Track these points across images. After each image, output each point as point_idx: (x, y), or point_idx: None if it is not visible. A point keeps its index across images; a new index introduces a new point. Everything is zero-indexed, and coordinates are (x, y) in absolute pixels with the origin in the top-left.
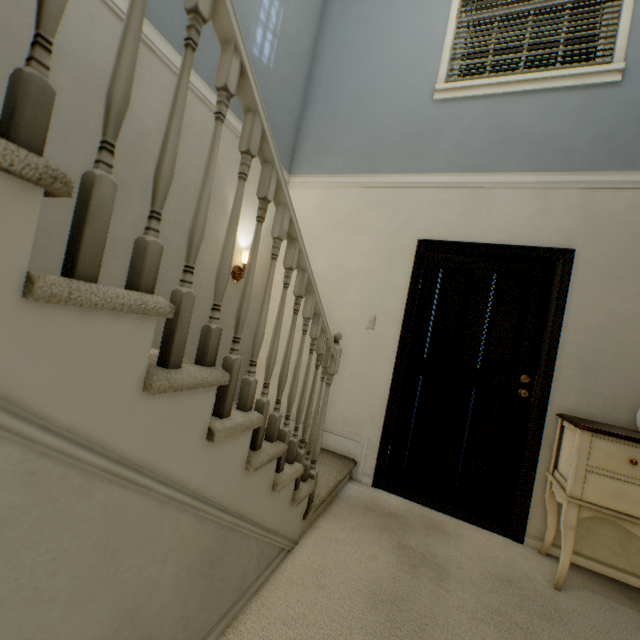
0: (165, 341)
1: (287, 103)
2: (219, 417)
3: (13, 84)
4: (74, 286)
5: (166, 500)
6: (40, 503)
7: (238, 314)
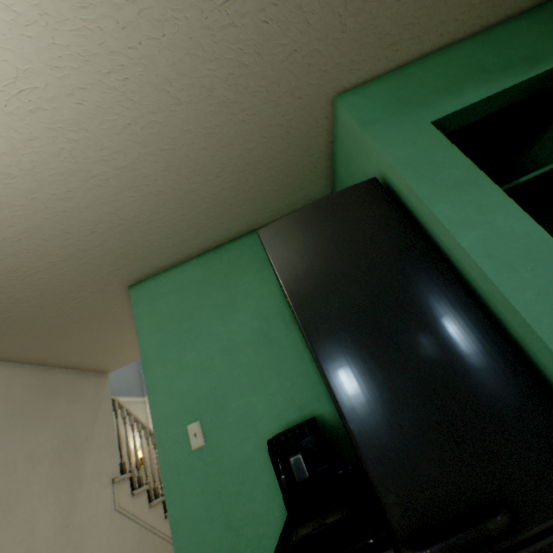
0: (148, 496)
1: (132, 369)
2: (166, 512)
3: (121, 464)
4: (137, 490)
5: (163, 537)
6: (143, 536)
7: (160, 479)
